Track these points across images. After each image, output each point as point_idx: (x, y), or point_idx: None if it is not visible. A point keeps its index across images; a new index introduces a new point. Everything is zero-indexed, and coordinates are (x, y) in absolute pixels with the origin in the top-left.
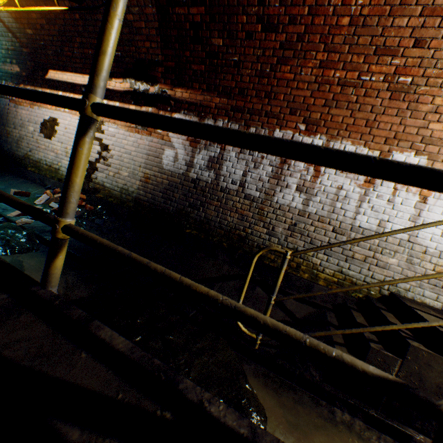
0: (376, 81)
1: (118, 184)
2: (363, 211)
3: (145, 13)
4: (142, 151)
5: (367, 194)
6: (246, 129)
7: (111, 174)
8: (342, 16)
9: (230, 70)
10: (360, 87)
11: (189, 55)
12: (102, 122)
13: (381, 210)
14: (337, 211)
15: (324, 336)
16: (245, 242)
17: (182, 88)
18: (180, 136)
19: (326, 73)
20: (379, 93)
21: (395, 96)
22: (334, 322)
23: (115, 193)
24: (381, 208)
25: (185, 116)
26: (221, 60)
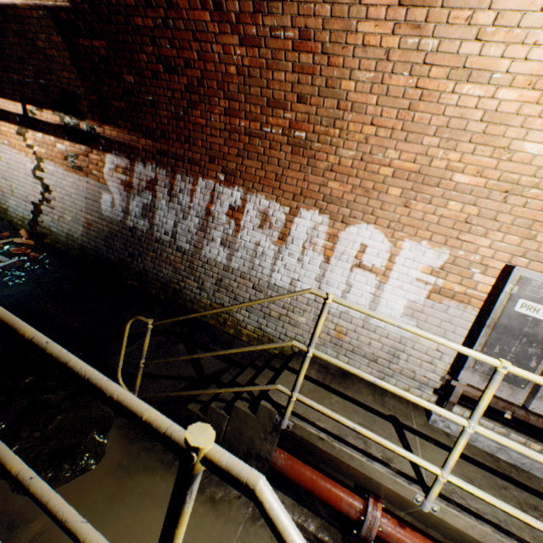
0: (276, 133)
1: (63, 229)
2: (278, 269)
3: (53, 41)
4: (82, 194)
5: (281, 251)
6: (173, 175)
7: (56, 218)
8: (228, 64)
9: (148, 110)
10: (265, 139)
11: (108, 89)
12: (40, 159)
13: (292, 269)
14: (256, 268)
15: (198, 393)
16: (180, 296)
17: (110, 126)
18: (115, 179)
19: (233, 121)
20: (282, 146)
21: (296, 151)
22: (227, 379)
23: (62, 239)
24: (293, 266)
25: (117, 157)
26: (138, 98)
